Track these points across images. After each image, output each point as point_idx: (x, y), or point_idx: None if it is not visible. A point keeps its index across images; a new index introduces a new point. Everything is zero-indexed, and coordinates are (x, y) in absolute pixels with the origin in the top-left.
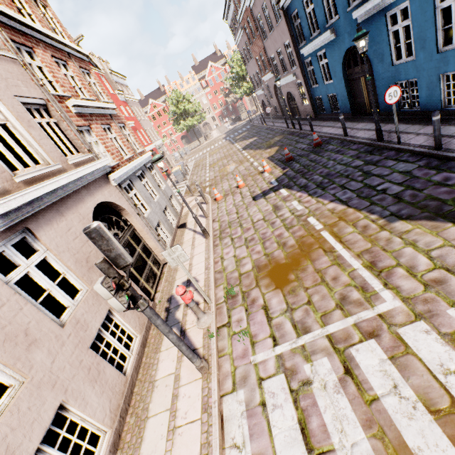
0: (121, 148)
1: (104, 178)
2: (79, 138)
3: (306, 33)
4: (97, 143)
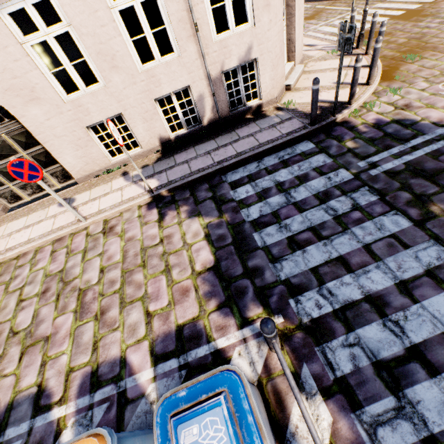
0: None
1: None
2: None
3: None
4: None
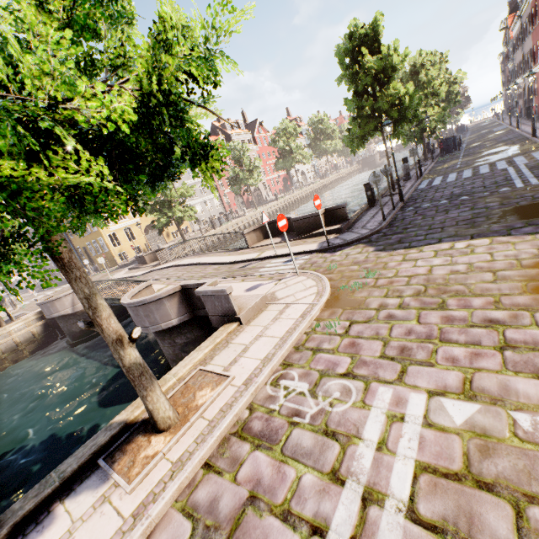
0: None
1: None
2: None
3: None
4: None
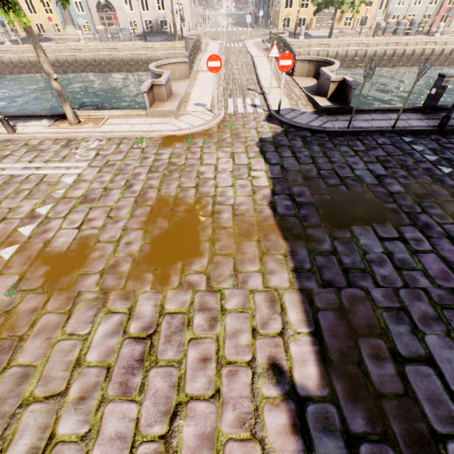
0: None
1: None
2: None
3: None
4: None
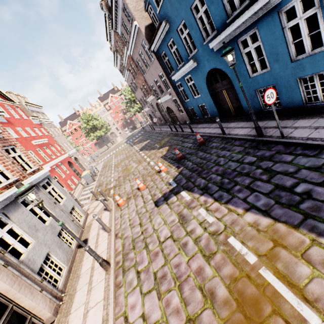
0: None
1: None
2: None
3: (174, 65)
4: None
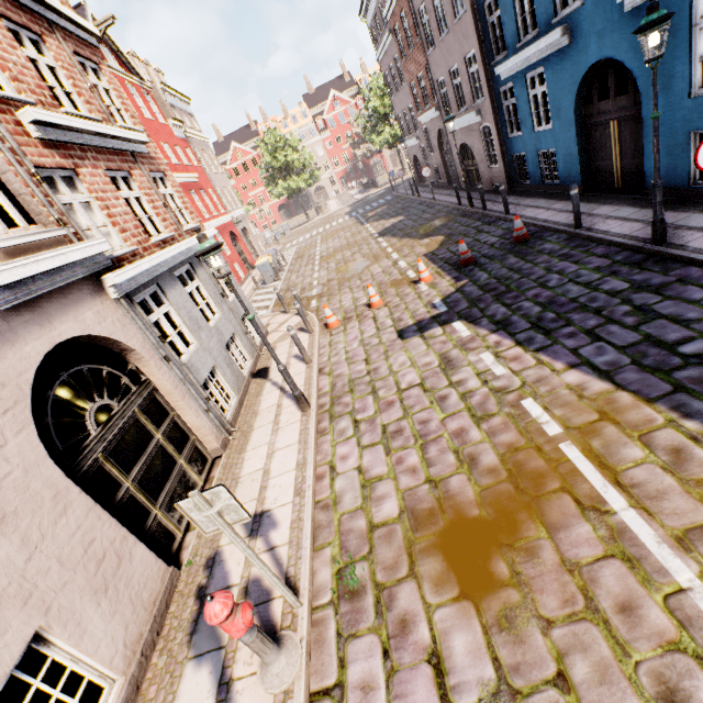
0: (148, 220)
1: (89, 283)
2: (37, 193)
3: (510, 37)
4: (89, 207)
